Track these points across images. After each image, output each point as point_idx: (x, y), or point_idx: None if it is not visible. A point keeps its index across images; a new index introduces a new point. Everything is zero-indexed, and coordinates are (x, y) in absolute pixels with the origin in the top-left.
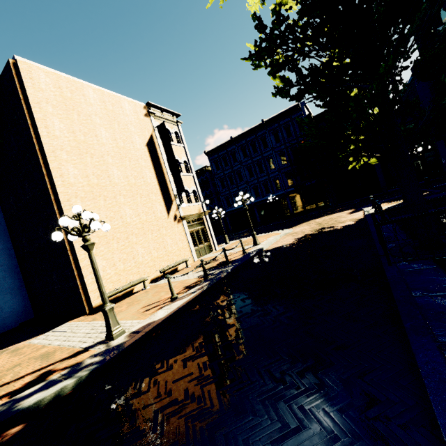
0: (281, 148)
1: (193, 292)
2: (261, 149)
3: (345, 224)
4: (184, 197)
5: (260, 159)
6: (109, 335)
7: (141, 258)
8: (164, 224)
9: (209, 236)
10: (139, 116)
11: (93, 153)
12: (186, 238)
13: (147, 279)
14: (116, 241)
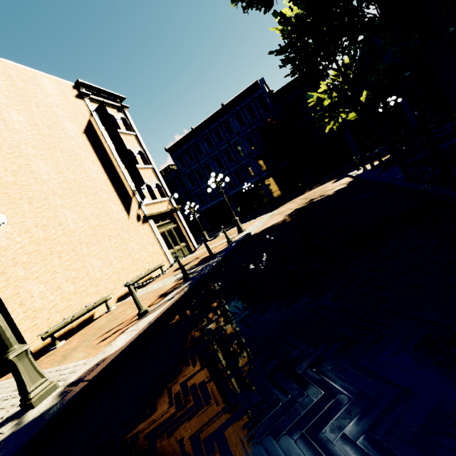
0: (248, 131)
1: (169, 299)
2: (226, 136)
3: (336, 189)
4: (146, 193)
5: (227, 147)
6: (24, 401)
7: (98, 272)
8: (124, 226)
9: (185, 235)
10: (68, 97)
11: (1, 142)
12: (157, 241)
13: (110, 297)
14: (57, 256)
